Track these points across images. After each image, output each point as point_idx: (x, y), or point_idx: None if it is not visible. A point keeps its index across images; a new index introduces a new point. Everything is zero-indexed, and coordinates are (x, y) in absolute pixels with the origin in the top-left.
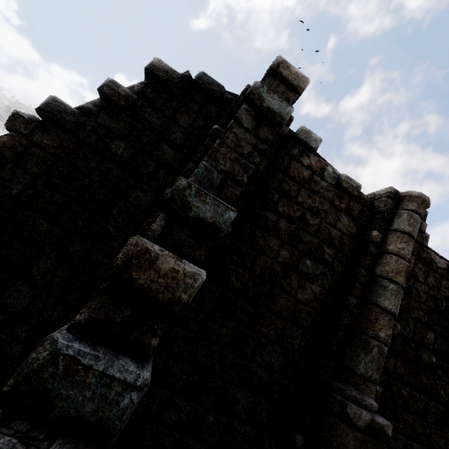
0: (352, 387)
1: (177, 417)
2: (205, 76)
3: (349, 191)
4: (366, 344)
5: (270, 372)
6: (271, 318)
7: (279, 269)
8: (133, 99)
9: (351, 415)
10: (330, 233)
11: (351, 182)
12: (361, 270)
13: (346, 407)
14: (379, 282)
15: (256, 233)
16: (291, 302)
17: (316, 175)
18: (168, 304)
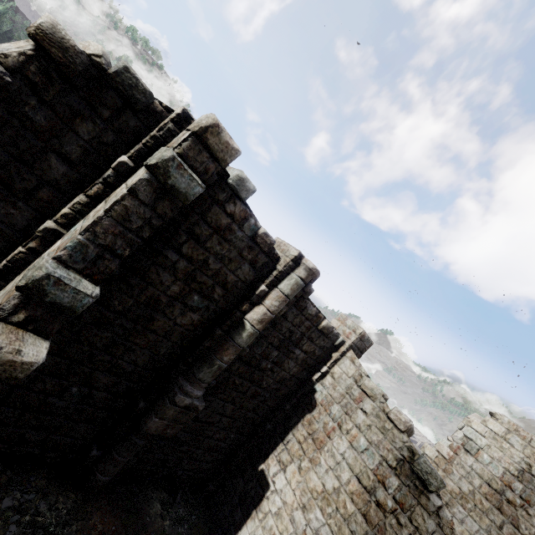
0: (189, 384)
1: (43, 388)
2: (128, 72)
3: (260, 246)
4: (212, 362)
5: (134, 366)
6: (146, 334)
7: (165, 300)
8: (5, 83)
9: (177, 401)
10: (227, 278)
11: (266, 238)
12: (237, 313)
13: (175, 396)
14: (245, 325)
15: (151, 269)
16: (168, 325)
17: (235, 224)
18: (6, 380)
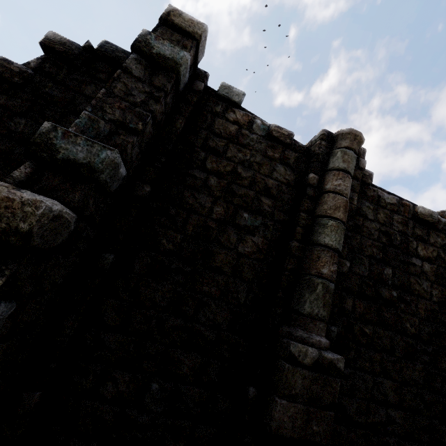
0: (299, 328)
1: (115, 390)
2: (108, 44)
3: (280, 140)
4: (310, 284)
5: (216, 330)
6: (211, 276)
7: (214, 225)
8: (29, 75)
9: (295, 354)
10: (266, 183)
11: (281, 130)
12: (301, 214)
13: (289, 347)
14: (319, 221)
15: (184, 193)
16: (231, 257)
17: (243, 128)
18: (2, 235)
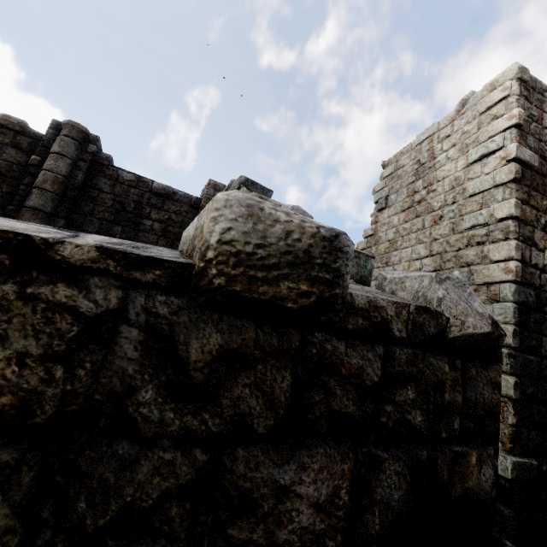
0: None
1: None
2: None
3: (10, 128)
4: None
5: None
6: None
7: None
8: None
9: None
10: None
11: (11, 119)
12: (21, 186)
13: None
14: (31, 191)
15: None
16: None
17: None
18: None
